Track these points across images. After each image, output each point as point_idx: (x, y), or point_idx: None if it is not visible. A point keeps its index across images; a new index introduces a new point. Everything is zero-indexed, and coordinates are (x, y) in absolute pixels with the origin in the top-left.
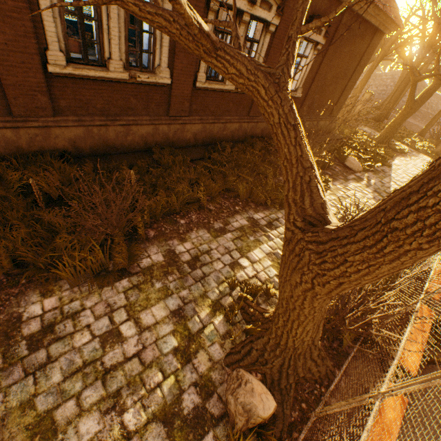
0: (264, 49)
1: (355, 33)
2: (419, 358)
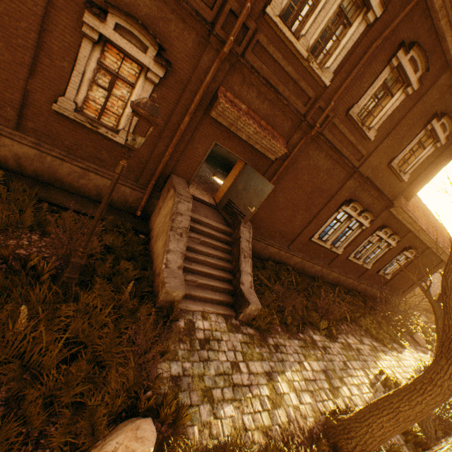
0: (382, 252)
1: (429, 258)
2: None
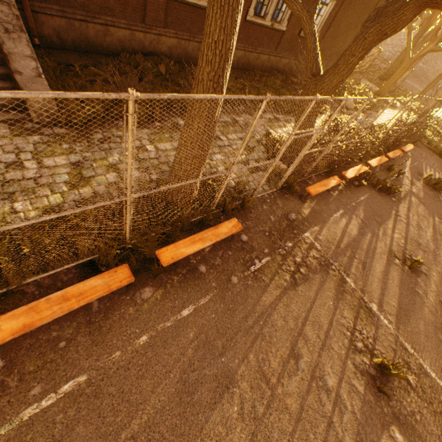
0: None
1: None
2: (352, 176)
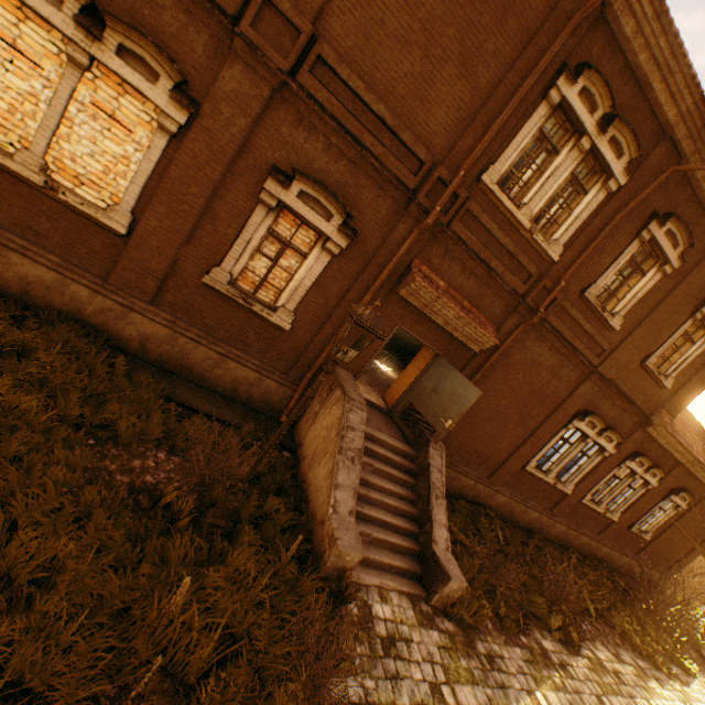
0: (636, 494)
1: None
2: None
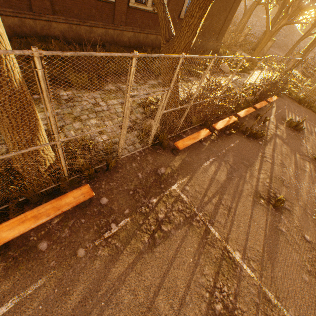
0: None
1: None
2: (222, 127)
